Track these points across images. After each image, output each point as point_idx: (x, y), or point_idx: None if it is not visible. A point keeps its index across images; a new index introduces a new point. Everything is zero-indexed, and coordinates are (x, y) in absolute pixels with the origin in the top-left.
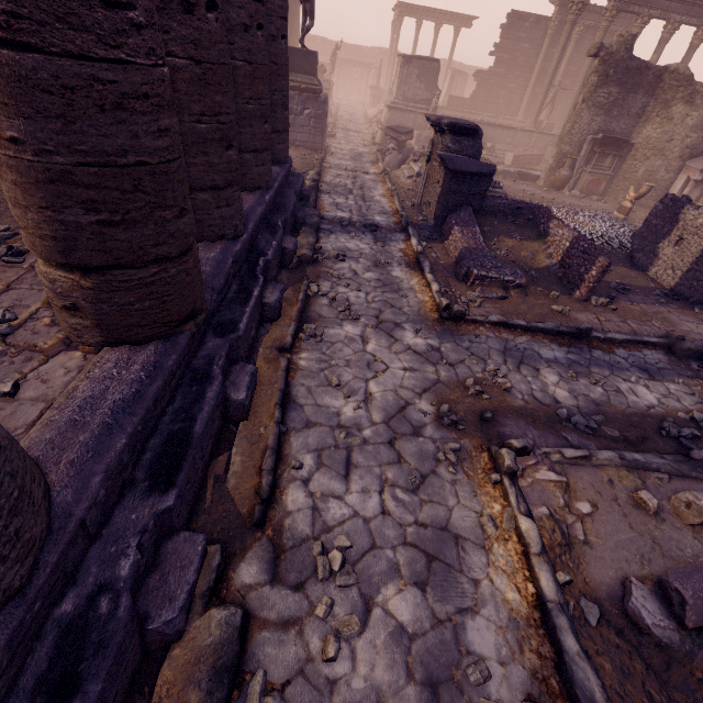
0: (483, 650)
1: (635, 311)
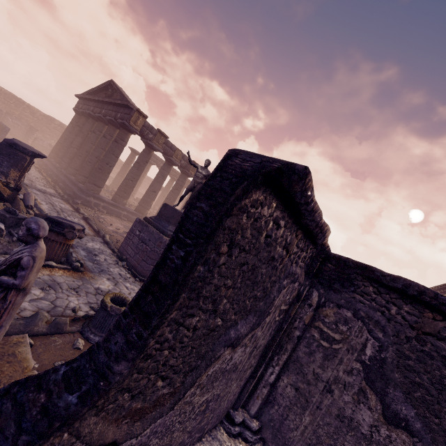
0: None
1: None
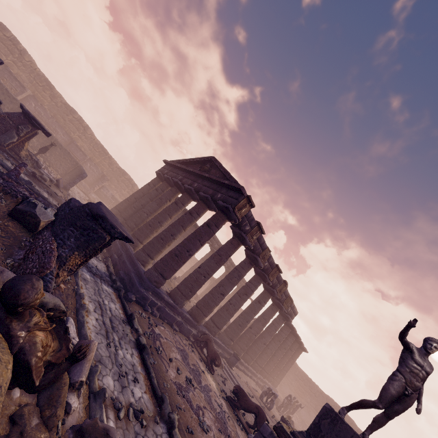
0: None
1: None
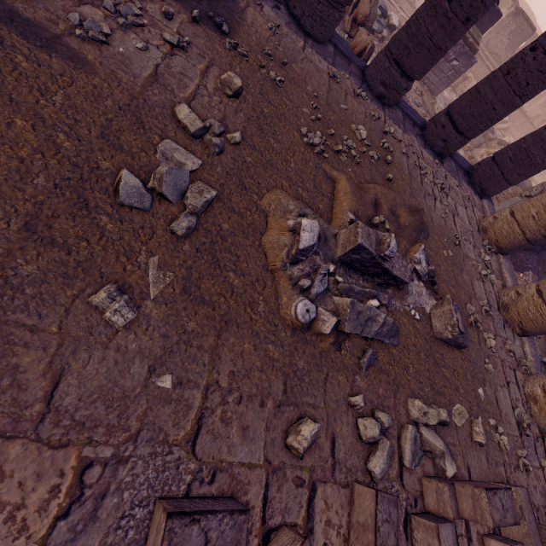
0: None
1: None
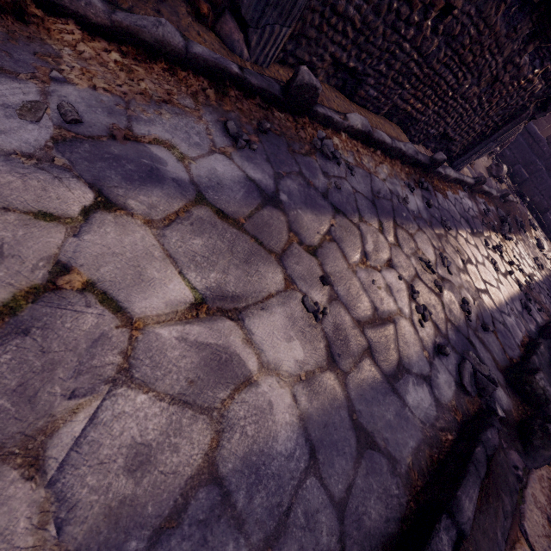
0: None
1: None
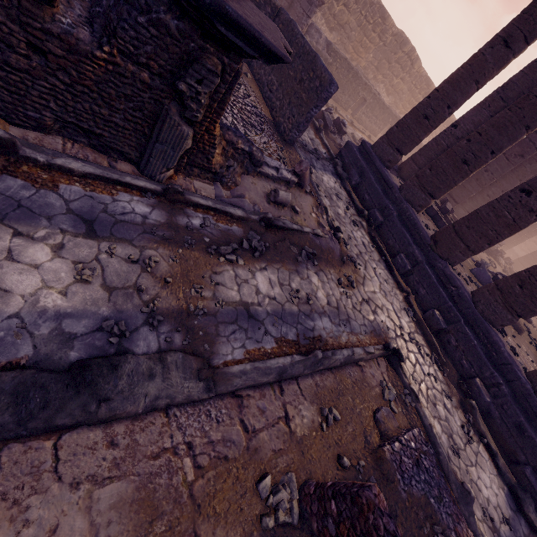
0: (326, 200)
1: (219, 510)
